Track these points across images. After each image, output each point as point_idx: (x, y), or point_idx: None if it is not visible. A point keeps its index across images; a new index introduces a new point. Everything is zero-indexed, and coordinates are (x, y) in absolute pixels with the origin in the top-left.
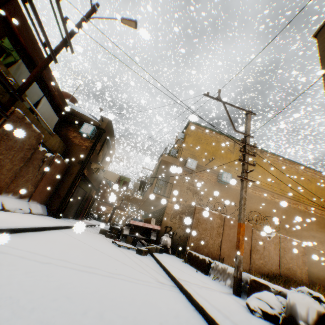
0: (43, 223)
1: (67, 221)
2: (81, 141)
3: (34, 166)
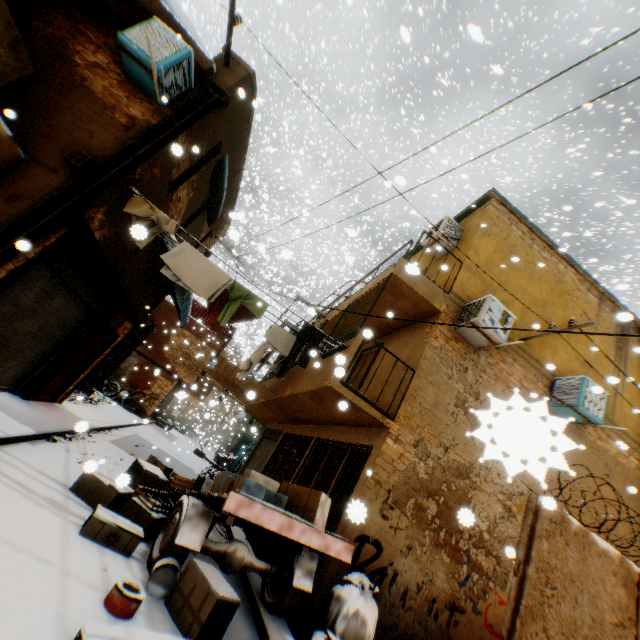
0: None
1: None
2: (117, 94)
3: None
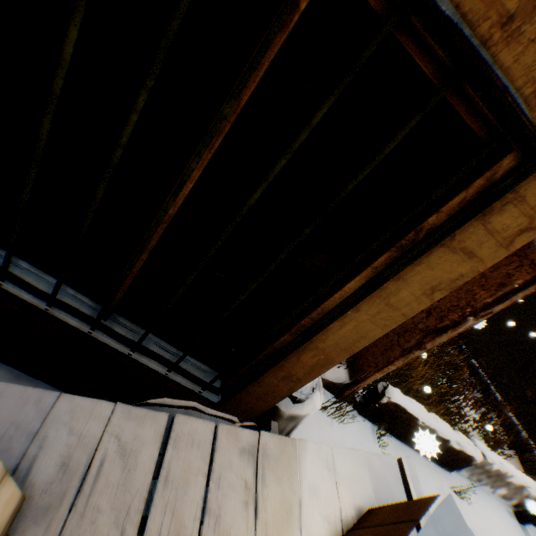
0: None
1: None
2: None
3: None
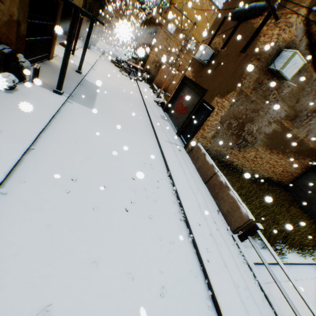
0: (93, 58)
1: (93, 51)
2: None
3: None
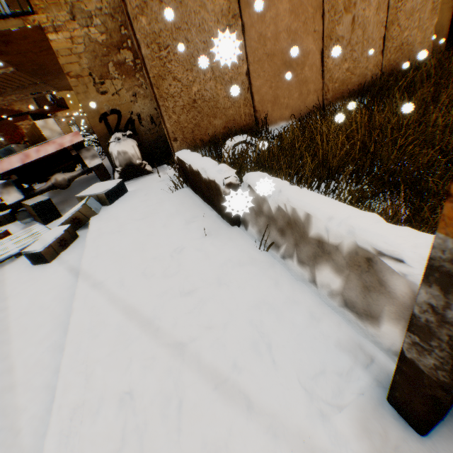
0: None
1: None
2: None
3: None
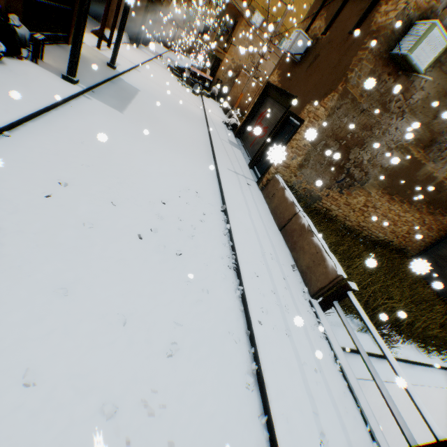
0: (140, 58)
1: (143, 51)
2: None
3: (122, 3)
